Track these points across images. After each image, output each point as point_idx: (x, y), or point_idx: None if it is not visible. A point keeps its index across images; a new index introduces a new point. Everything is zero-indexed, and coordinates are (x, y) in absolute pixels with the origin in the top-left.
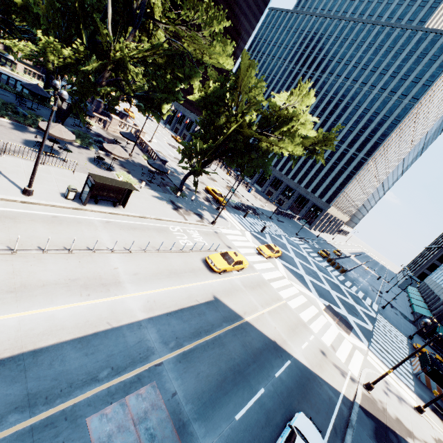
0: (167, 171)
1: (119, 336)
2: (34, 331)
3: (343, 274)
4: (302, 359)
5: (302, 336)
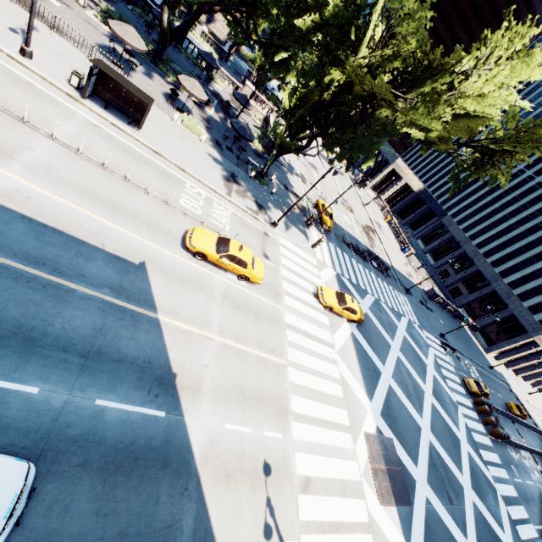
0: (250, 139)
1: None
2: None
3: (495, 440)
4: (197, 434)
5: (250, 416)
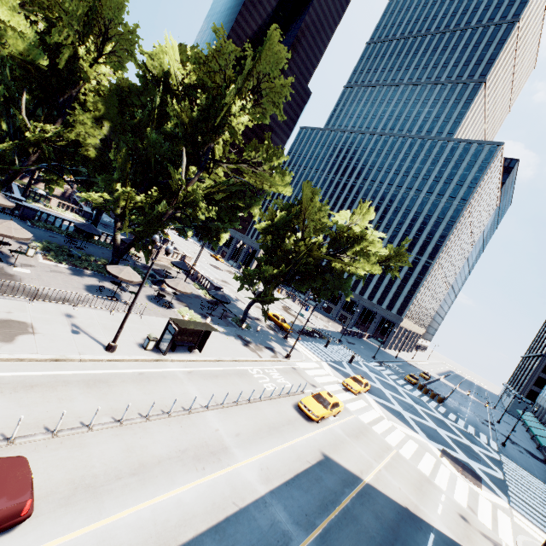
0: (230, 301)
1: (250, 520)
2: (170, 523)
3: (442, 404)
4: (444, 530)
5: (432, 497)
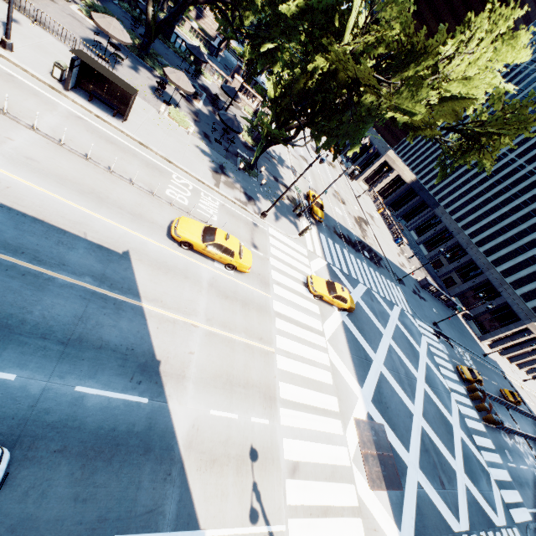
0: (238, 130)
1: None
2: None
3: (489, 425)
4: (181, 420)
5: (237, 402)
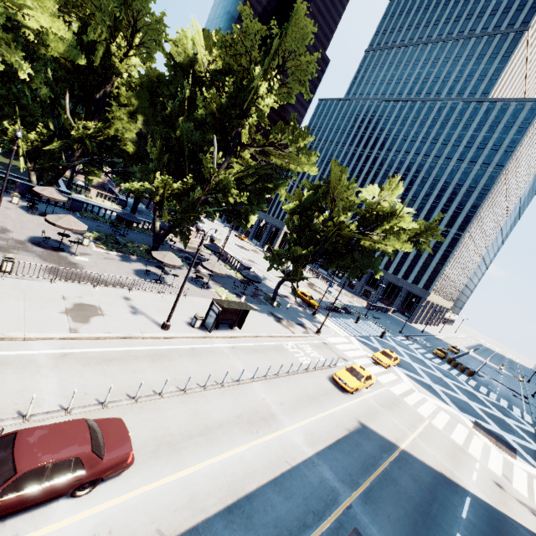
0: (261, 280)
1: (302, 476)
2: (237, 475)
3: (472, 377)
4: (480, 494)
5: (466, 465)
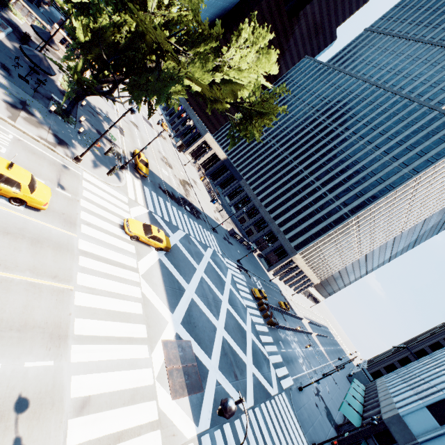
0: (48, 71)
1: None
2: None
3: (271, 327)
4: None
5: (2, 349)
